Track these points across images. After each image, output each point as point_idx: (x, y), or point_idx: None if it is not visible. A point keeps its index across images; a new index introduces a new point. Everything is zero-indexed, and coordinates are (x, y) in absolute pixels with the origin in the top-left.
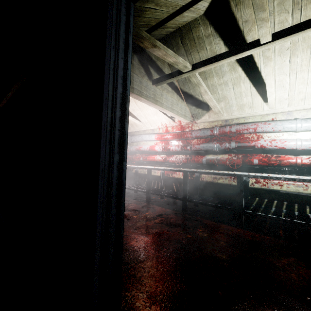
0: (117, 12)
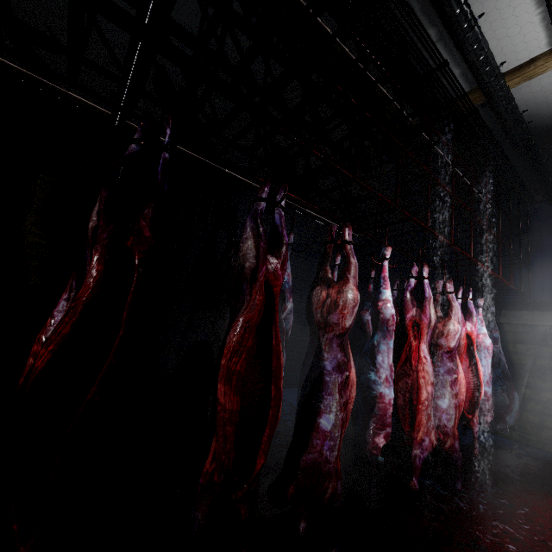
0: None
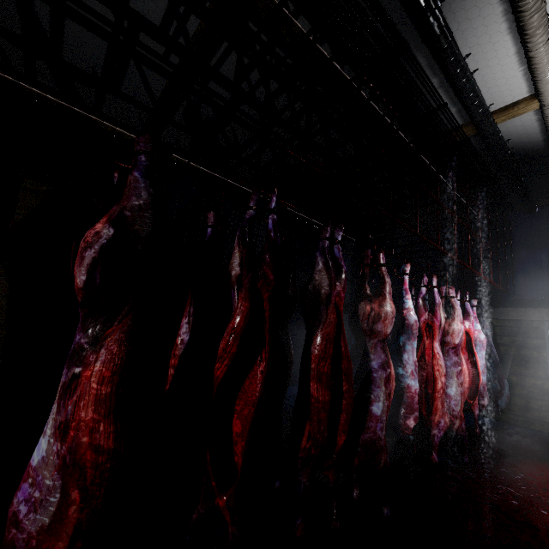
0: (548, 330)
